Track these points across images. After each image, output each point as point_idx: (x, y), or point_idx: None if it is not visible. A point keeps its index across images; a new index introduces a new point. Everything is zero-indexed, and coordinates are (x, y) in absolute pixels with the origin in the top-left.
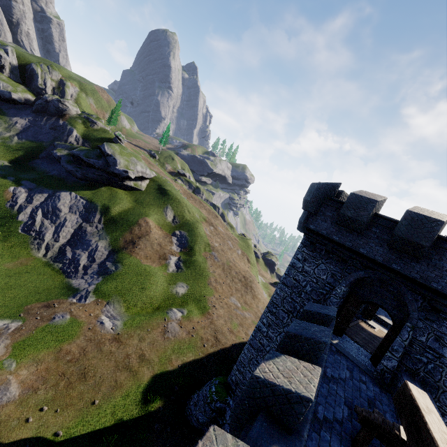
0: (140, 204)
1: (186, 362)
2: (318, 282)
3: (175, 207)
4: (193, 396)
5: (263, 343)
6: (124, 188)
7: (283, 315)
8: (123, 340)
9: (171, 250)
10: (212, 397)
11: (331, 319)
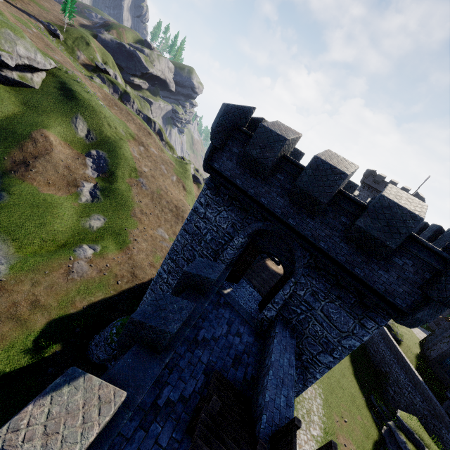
0: (33, 110)
1: (94, 302)
2: (219, 231)
3: (89, 118)
4: (96, 337)
5: (163, 289)
6: (3, 81)
7: (183, 263)
8: (8, 287)
9: (85, 175)
10: (112, 338)
11: (211, 282)
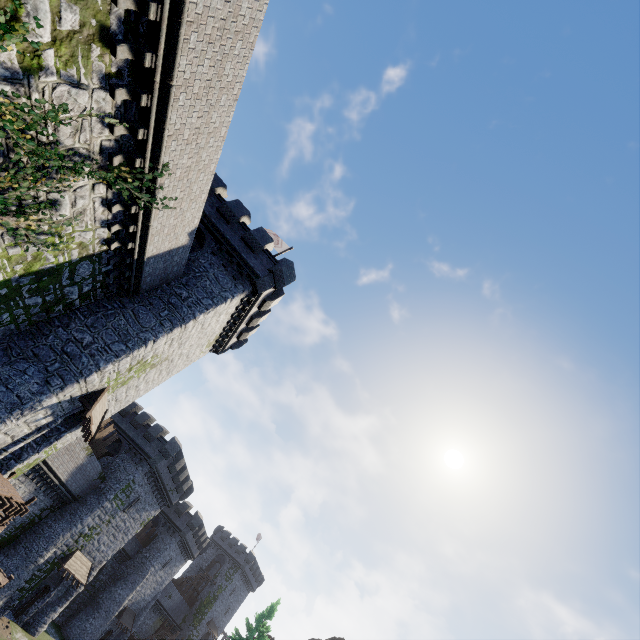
0: None
1: None
2: None
3: None
4: None
5: None
6: None
7: None
8: None
9: None
10: None
11: None
